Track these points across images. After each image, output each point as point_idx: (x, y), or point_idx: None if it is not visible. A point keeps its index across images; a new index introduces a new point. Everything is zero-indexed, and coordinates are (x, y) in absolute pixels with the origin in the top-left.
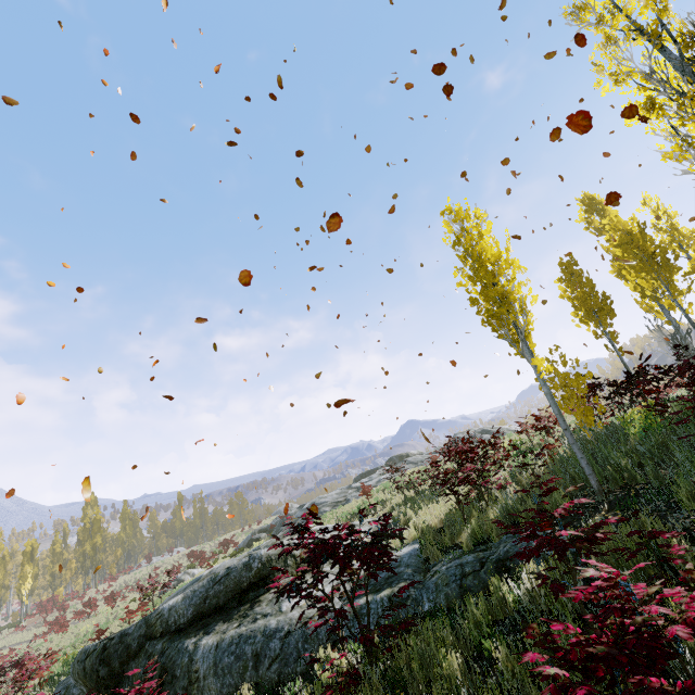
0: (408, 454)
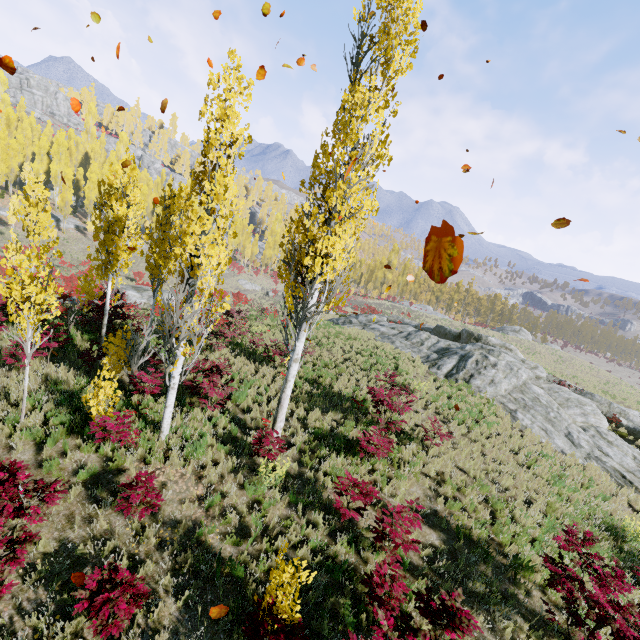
0: (481, 338)
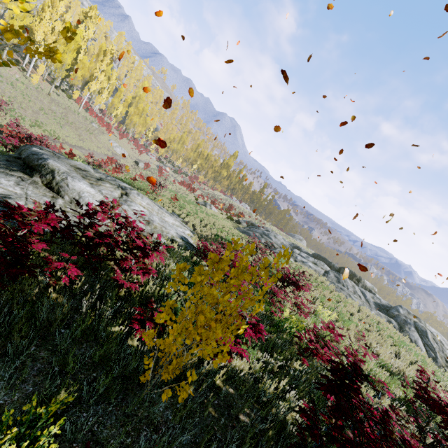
0: (361, 279)
